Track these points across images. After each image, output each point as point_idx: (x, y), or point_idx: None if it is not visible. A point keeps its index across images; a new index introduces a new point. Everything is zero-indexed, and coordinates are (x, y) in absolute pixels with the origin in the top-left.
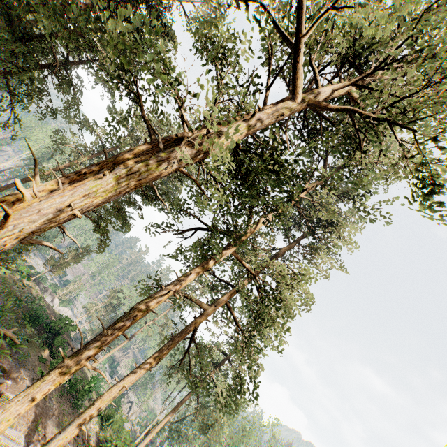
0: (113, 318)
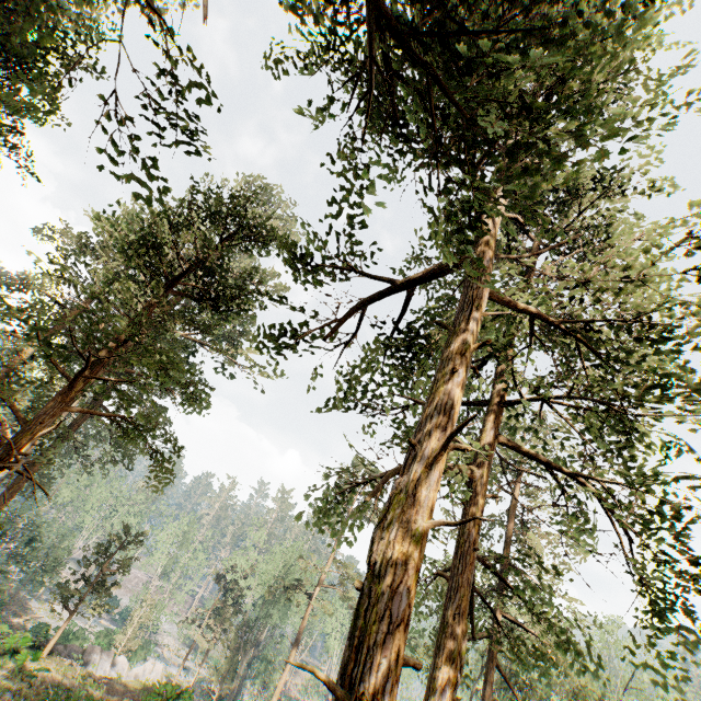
0: (243, 625)
